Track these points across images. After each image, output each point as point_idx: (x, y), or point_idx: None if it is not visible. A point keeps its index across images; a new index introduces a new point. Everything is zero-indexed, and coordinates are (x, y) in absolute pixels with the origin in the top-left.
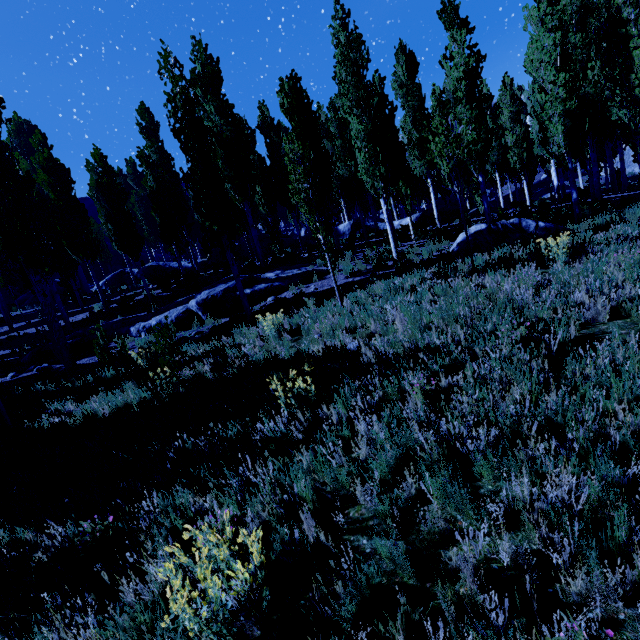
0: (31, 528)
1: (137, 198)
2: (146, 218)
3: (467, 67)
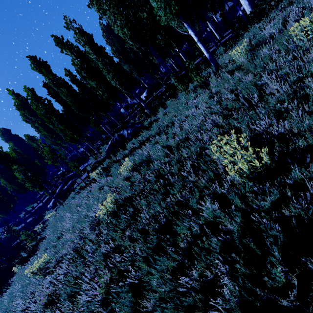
0: None
1: None
2: None
3: (79, 65)
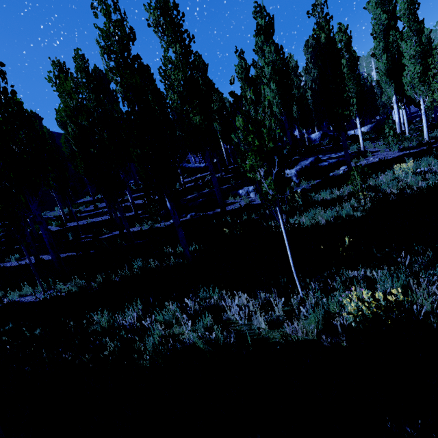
0: None
1: None
2: None
3: None
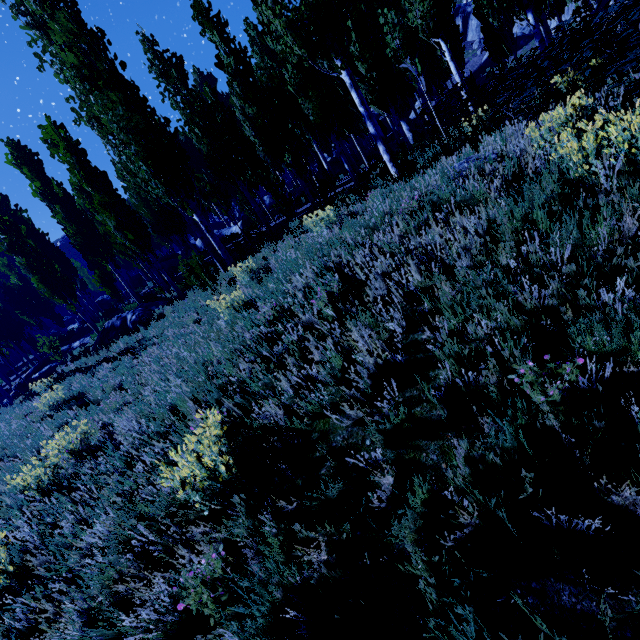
0: None
1: None
2: None
3: (78, 184)
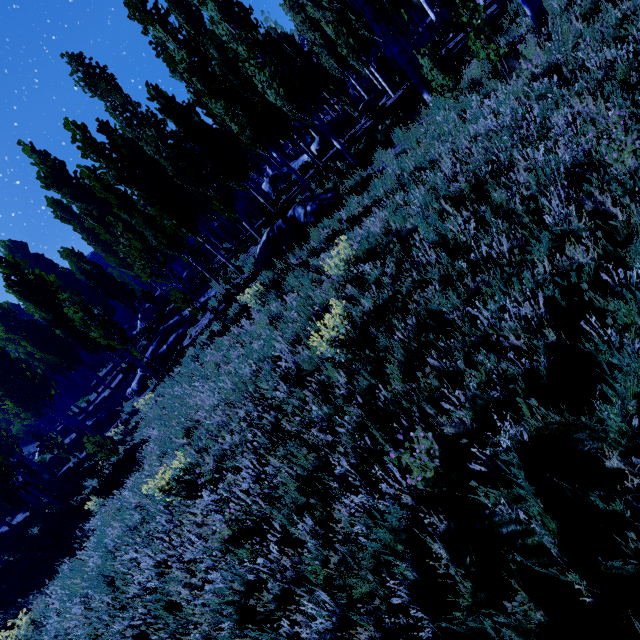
0: (36, 590)
1: None
2: None
3: (186, 62)
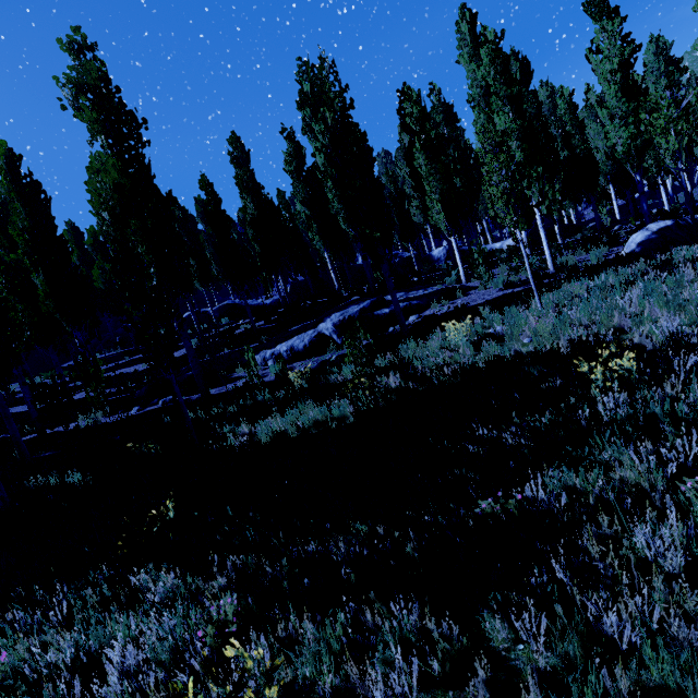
0: (364, 524)
1: (205, 237)
2: (215, 257)
3: (622, 58)
